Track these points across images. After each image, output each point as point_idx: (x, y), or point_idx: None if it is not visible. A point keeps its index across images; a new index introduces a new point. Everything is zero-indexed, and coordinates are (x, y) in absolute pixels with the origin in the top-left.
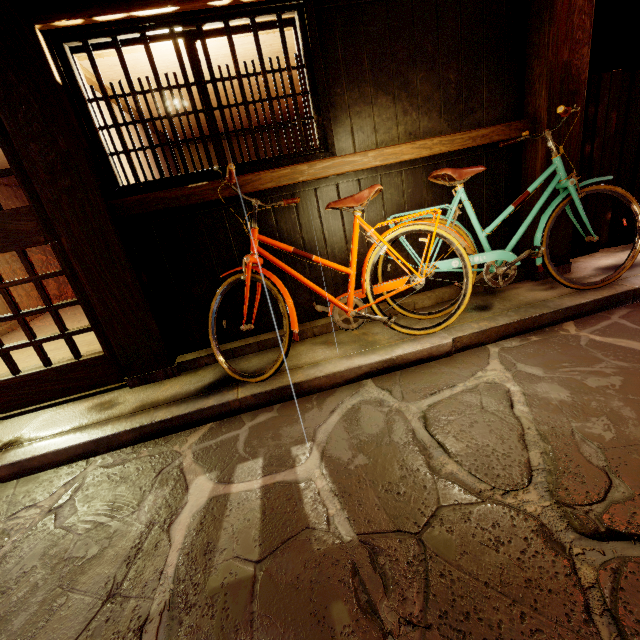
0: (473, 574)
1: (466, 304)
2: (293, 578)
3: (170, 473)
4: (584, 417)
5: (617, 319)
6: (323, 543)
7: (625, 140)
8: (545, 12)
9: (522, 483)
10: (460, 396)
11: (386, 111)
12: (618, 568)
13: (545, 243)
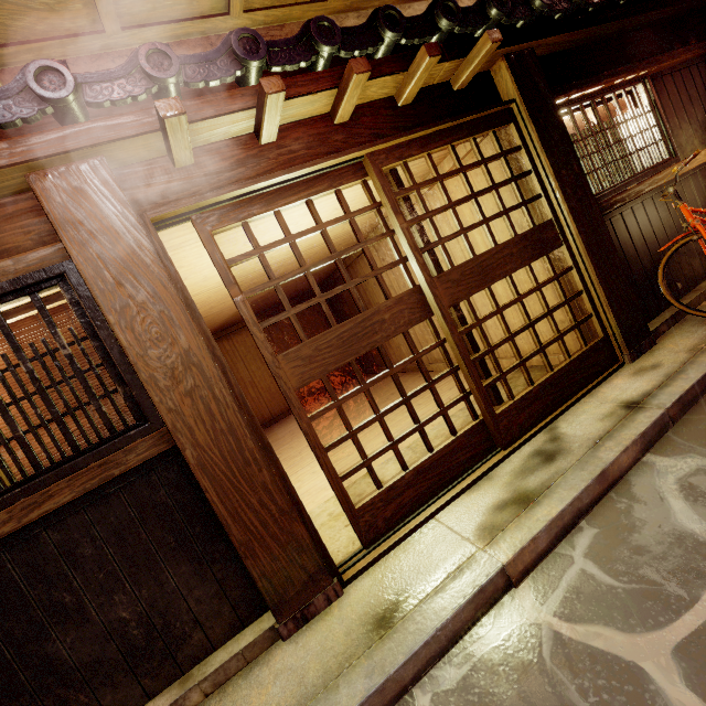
0: None
1: None
2: None
3: None
4: None
5: None
6: None
7: None
8: None
9: None
10: None
11: (687, 132)
12: None
13: None
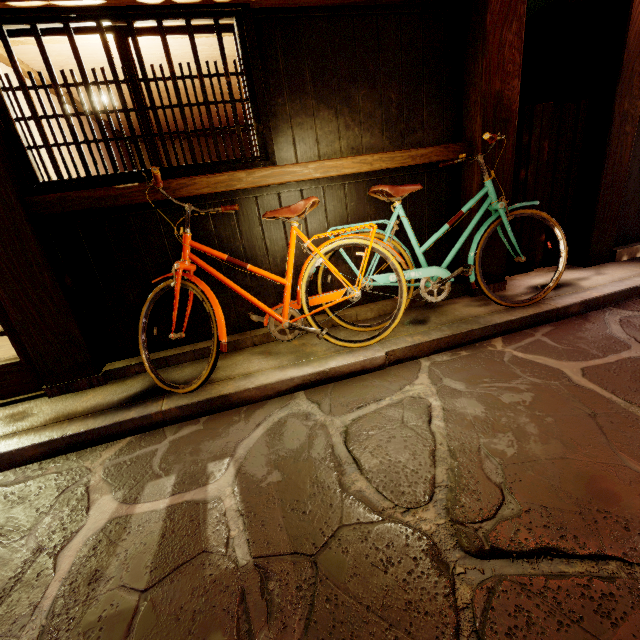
0: (358, 598)
1: (400, 318)
2: (177, 608)
3: (74, 492)
4: (493, 433)
5: (540, 336)
6: (217, 568)
7: (556, 168)
8: (479, 43)
9: (423, 500)
10: (384, 410)
11: (328, 124)
12: (493, 587)
13: (478, 261)
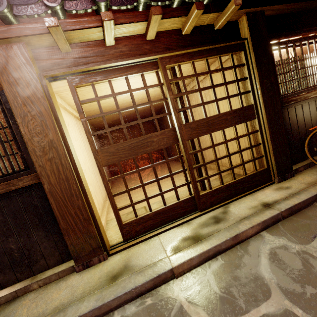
0: None
1: None
2: None
3: None
4: None
5: None
6: None
7: None
8: None
9: None
10: None
11: None
12: None
13: None
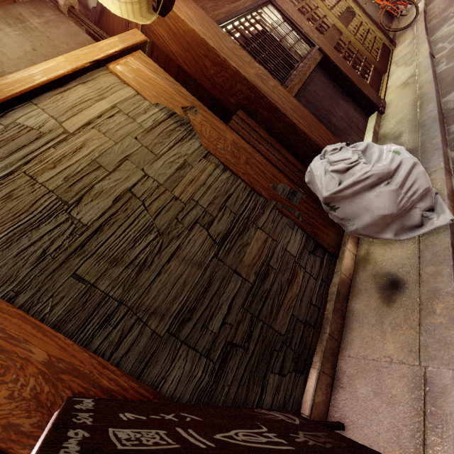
0: None
1: None
2: None
3: (448, 2)
4: None
5: None
6: None
7: None
8: None
9: None
10: None
11: None
12: None
13: None
